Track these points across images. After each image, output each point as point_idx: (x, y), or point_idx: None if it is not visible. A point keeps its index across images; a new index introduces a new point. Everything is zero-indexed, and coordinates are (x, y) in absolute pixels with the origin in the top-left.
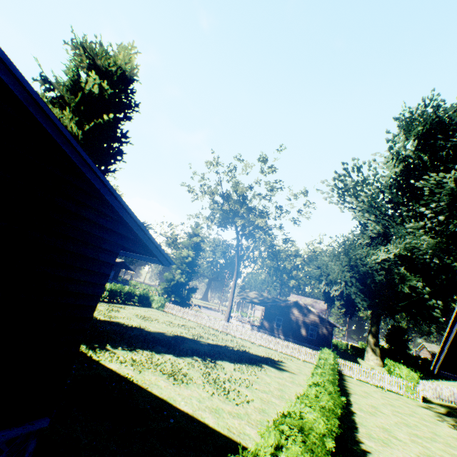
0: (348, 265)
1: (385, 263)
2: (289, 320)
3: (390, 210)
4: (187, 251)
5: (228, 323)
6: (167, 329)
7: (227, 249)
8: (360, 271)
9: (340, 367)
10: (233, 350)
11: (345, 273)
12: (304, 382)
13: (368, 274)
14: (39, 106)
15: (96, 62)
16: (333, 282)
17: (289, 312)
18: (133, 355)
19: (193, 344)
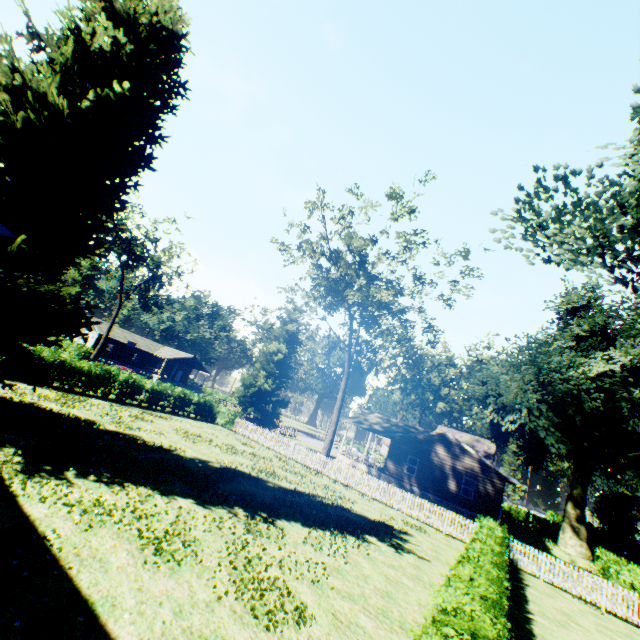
0: (536, 379)
1: (605, 379)
2: (429, 464)
3: (639, 246)
4: (277, 344)
5: (327, 458)
6: (218, 456)
7: (335, 343)
8: (556, 391)
9: (513, 555)
10: (321, 503)
11: (530, 394)
12: (441, 580)
13: (571, 398)
14: None
15: (114, 5)
16: (507, 408)
17: (430, 450)
18: (109, 492)
19: (250, 485)
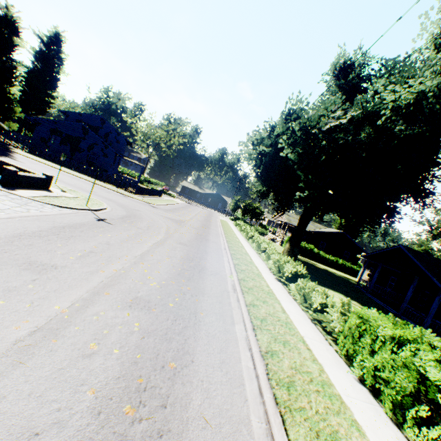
0: None
1: None
2: None
3: None
4: None
5: None
6: None
7: None
8: None
9: None
10: None
11: None
12: None
13: None
14: (354, 241)
15: None
16: None
17: None
18: None
19: None
